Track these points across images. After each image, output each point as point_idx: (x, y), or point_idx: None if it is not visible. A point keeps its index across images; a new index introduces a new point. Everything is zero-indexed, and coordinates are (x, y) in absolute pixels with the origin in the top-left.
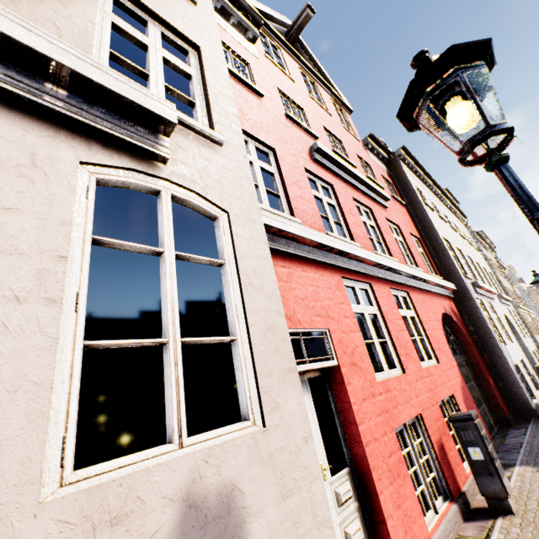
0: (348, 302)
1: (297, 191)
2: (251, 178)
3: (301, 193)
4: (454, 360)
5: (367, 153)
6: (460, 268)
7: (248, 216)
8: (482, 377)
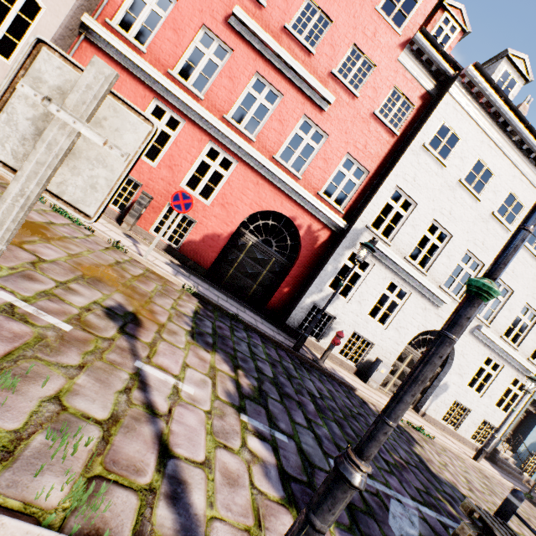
0: (143, 109)
1: (170, 36)
2: (75, 0)
3: (173, 38)
4: (236, 227)
5: (399, 54)
6: (393, 230)
7: (57, 14)
8: (282, 282)
